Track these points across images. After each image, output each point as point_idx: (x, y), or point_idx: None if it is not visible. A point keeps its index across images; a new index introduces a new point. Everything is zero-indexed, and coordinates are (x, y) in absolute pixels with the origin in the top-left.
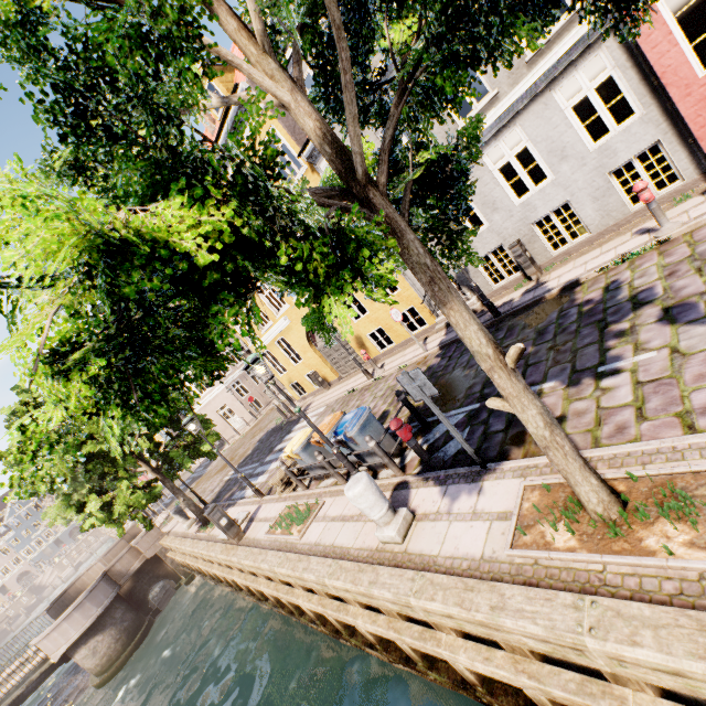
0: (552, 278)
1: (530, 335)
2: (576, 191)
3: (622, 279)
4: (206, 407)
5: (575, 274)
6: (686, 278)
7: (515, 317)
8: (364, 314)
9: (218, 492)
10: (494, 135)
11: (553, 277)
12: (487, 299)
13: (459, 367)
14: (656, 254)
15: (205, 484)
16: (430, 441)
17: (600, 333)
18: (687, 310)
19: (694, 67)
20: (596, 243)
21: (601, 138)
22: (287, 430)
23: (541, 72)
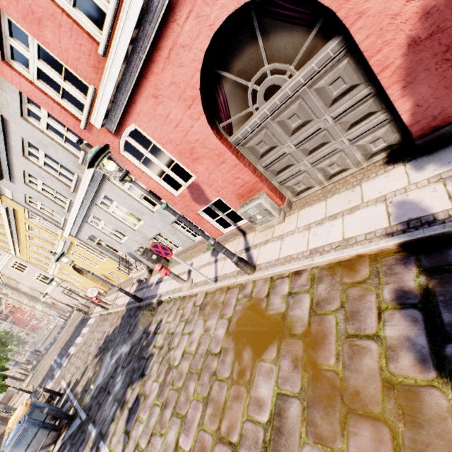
0: (164, 279)
1: (129, 348)
2: (160, 229)
3: (162, 324)
4: (53, 291)
5: (165, 288)
6: (157, 365)
7: (144, 309)
8: (98, 265)
9: (43, 379)
10: (95, 196)
11: (165, 278)
12: (129, 295)
13: (112, 349)
14: (177, 308)
15: (49, 358)
16: (63, 441)
17: (125, 391)
18: (134, 413)
19: (170, 190)
20: (186, 254)
21: (155, 206)
22: (81, 330)
23: (90, 174)
